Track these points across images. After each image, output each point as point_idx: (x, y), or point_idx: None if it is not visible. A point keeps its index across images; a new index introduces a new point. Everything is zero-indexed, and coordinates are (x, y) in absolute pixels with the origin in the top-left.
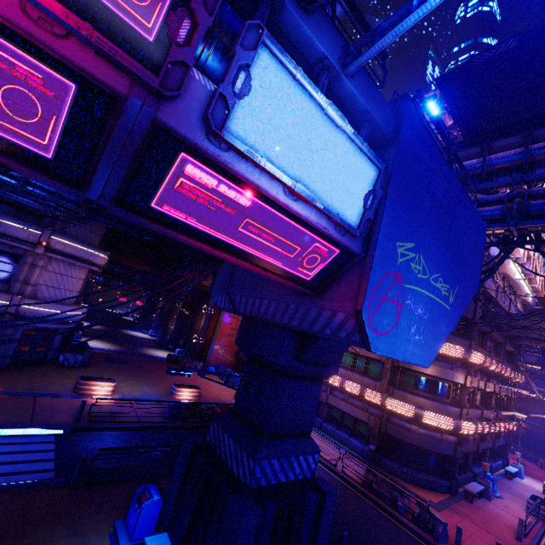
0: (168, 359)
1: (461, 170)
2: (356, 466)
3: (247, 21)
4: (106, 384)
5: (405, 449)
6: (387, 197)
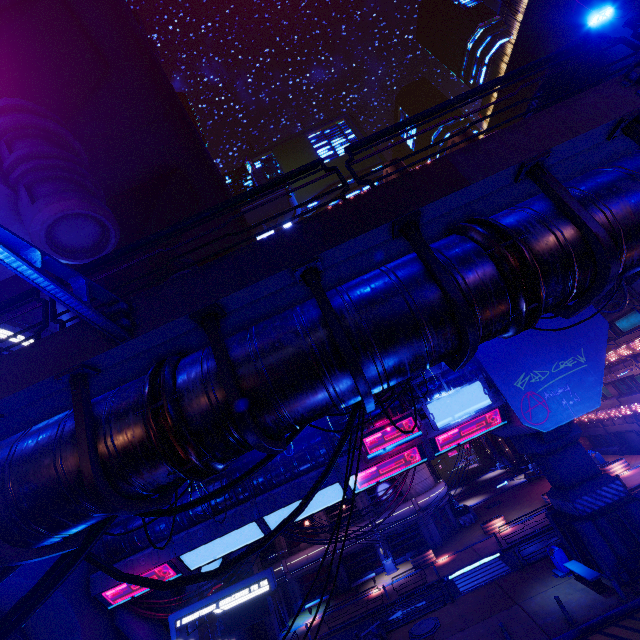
0: (528, 480)
1: None
2: None
3: (422, 407)
4: (498, 520)
5: None
6: (491, 378)
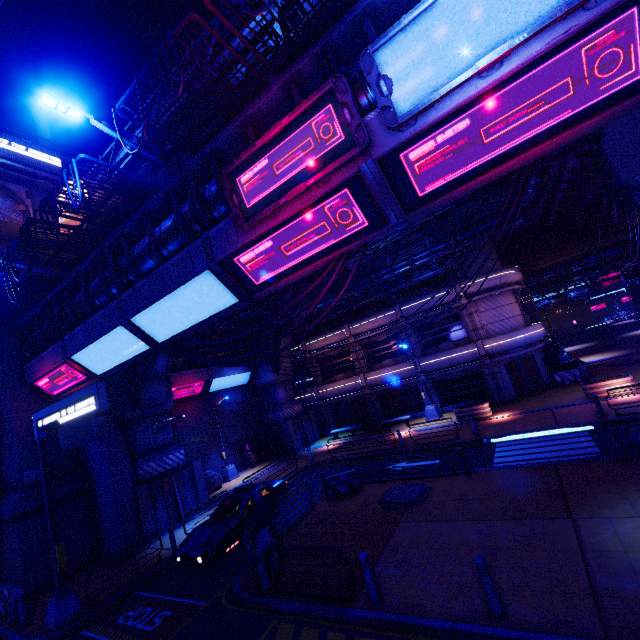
0: None
1: None
2: None
3: (359, 63)
4: (618, 381)
5: None
6: None
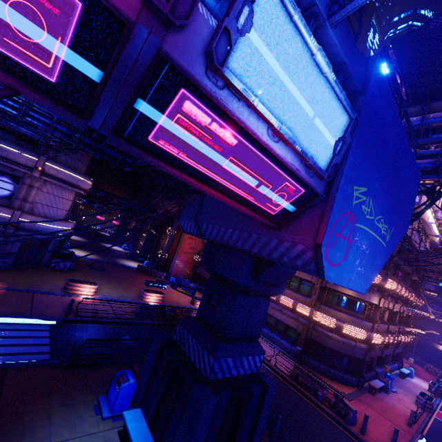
0: (138, 269)
1: (408, 126)
2: (285, 362)
3: None
4: (90, 286)
5: (325, 351)
6: (351, 144)
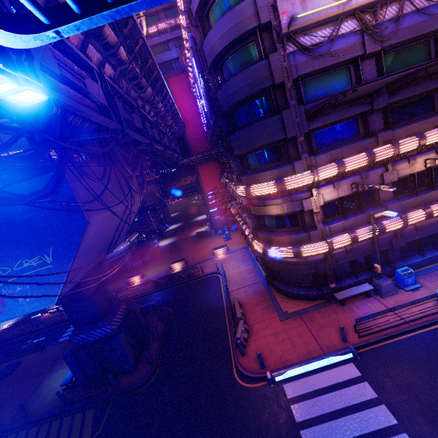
0: (198, 236)
1: None
2: (251, 291)
3: None
4: (136, 277)
5: (283, 272)
6: None
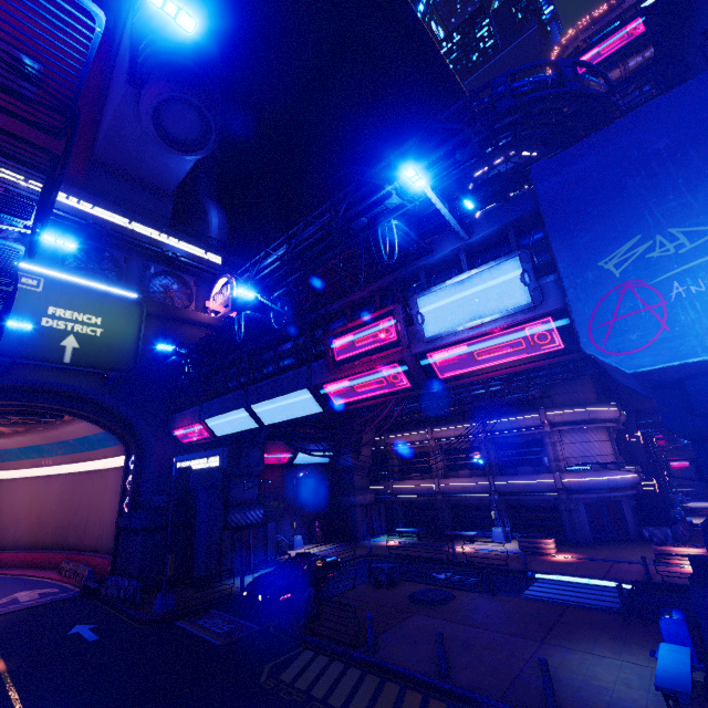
0: None
1: None
2: None
3: (408, 302)
4: (690, 550)
5: None
6: (553, 251)
